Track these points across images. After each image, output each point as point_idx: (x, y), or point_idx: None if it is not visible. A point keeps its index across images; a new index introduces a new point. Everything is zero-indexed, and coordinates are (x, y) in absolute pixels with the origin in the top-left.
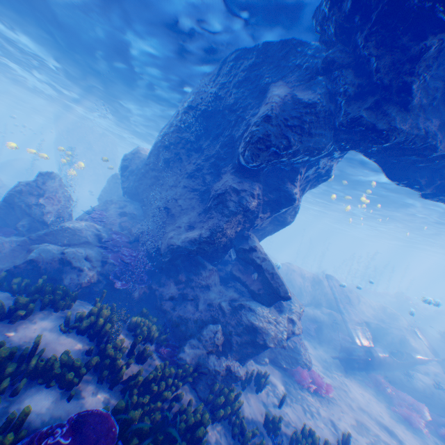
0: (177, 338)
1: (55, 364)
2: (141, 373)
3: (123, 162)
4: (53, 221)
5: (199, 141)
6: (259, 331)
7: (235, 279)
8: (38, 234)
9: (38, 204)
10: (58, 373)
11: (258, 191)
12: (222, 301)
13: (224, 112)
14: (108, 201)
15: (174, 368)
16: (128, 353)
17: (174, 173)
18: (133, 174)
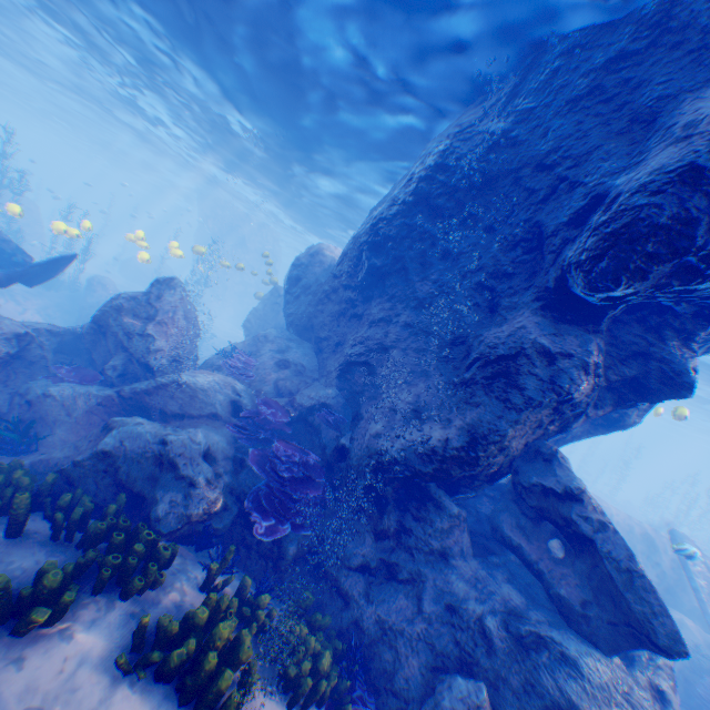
0: (372, 681)
1: None
2: None
3: (291, 268)
4: (164, 366)
5: (448, 234)
6: None
7: (507, 546)
8: (134, 390)
9: (144, 334)
10: None
11: (594, 355)
12: (485, 612)
13: (522, 173)
14: (259, 335)
15: None
16: None
17: (386, 295)
18: (306, 291)
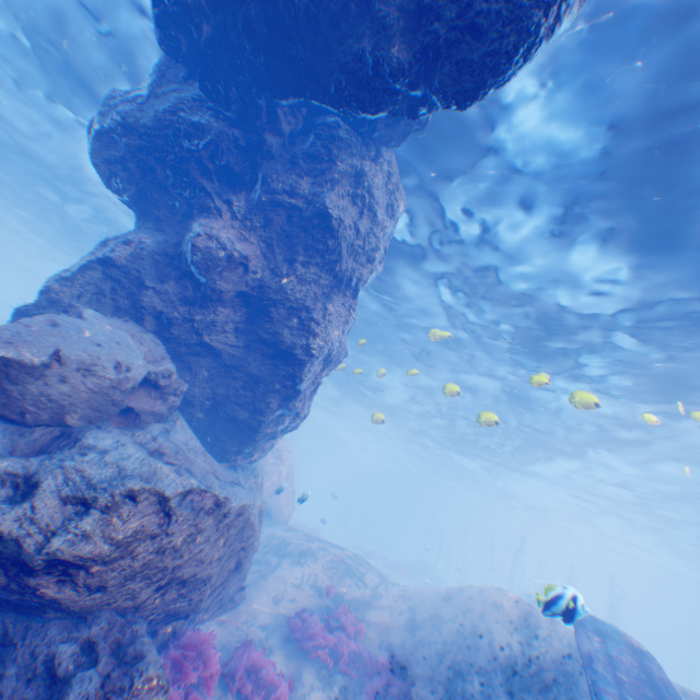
0: None
1: None
2: None
3: None
4: None
5: None
6: None
7: None
8: None
9: None
10: None
11: (147, 239)
12: None
13: None
14: None
15: None
16: None
17: None
18: None
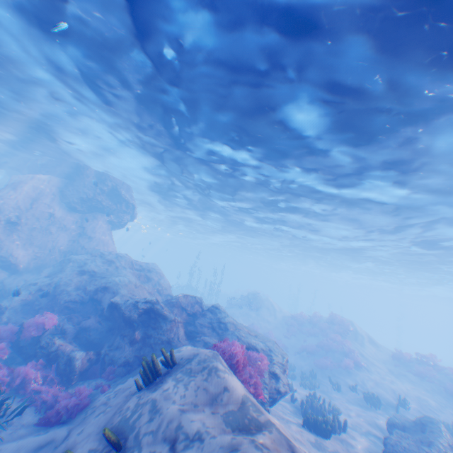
0: None
1: None
2: None
3: None
4: None
5: None
6: None
7: None
8: None
9: None
10: None
11: None
12: None
13: None
14: None
15: None
16: None
17: None
18: None
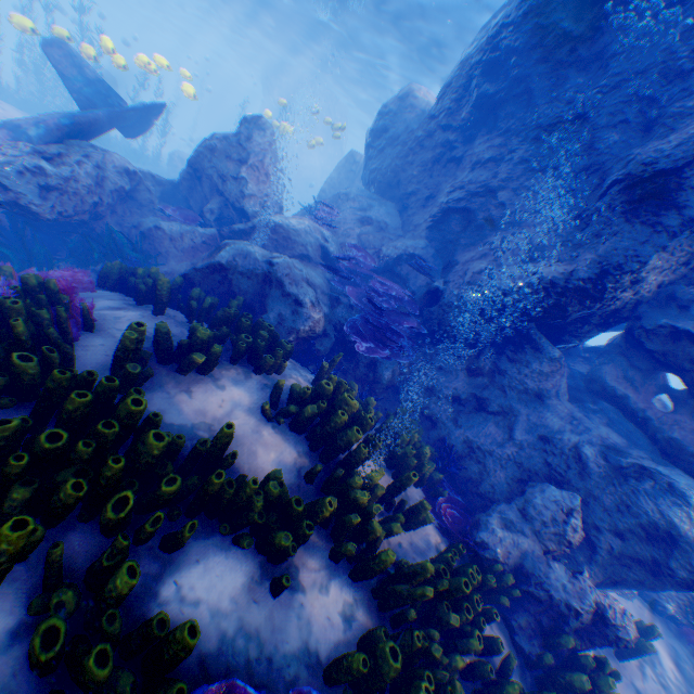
0: (457, 486)
1: (255, 501)
2: (406, 555)
3: (377, 118)
4: (256, 213)
5: (599, 31)
6: (682, 546)
7: (606, 397)
8: (233, 230)
9: (236, 178)
10: (257, 521)
11: None
12: (582, 442)
13: None
14: (341, 195)
15: (462, 557)
16: (382, 501)
17: (496, 131)
18: (393, 143)
